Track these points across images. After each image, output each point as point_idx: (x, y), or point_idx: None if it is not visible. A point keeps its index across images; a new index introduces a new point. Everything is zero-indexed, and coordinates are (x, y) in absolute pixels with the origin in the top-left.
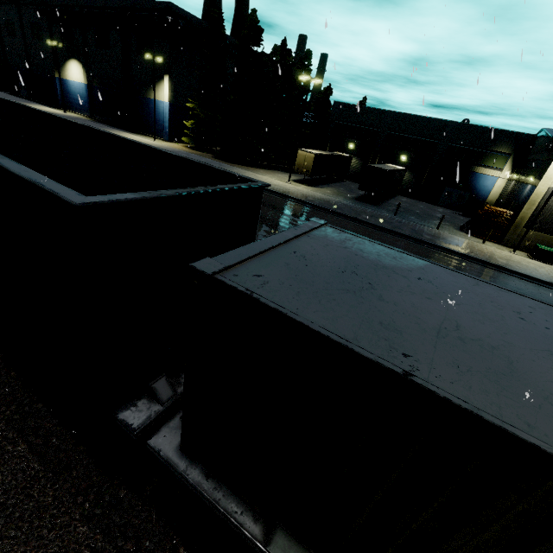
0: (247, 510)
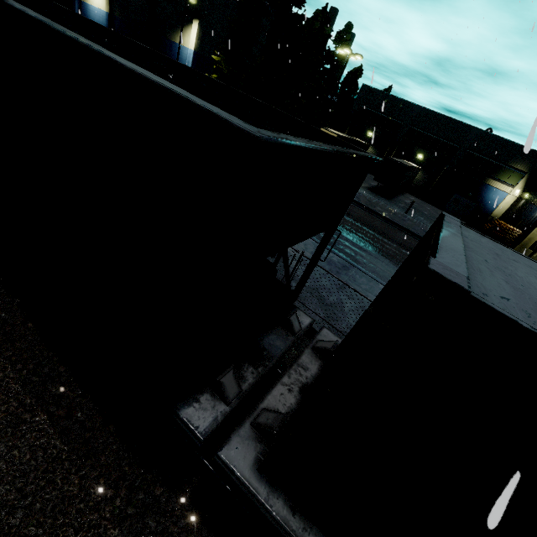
0: None
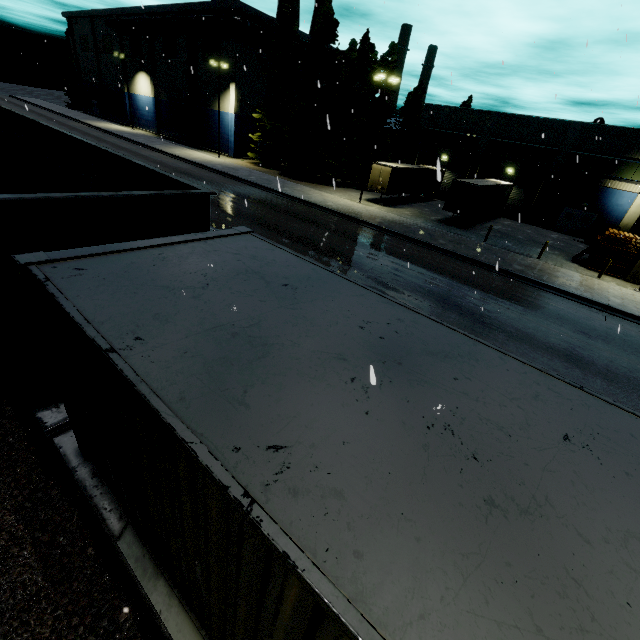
0: (118, 508)
